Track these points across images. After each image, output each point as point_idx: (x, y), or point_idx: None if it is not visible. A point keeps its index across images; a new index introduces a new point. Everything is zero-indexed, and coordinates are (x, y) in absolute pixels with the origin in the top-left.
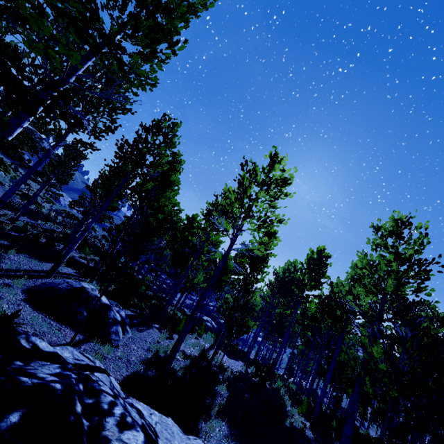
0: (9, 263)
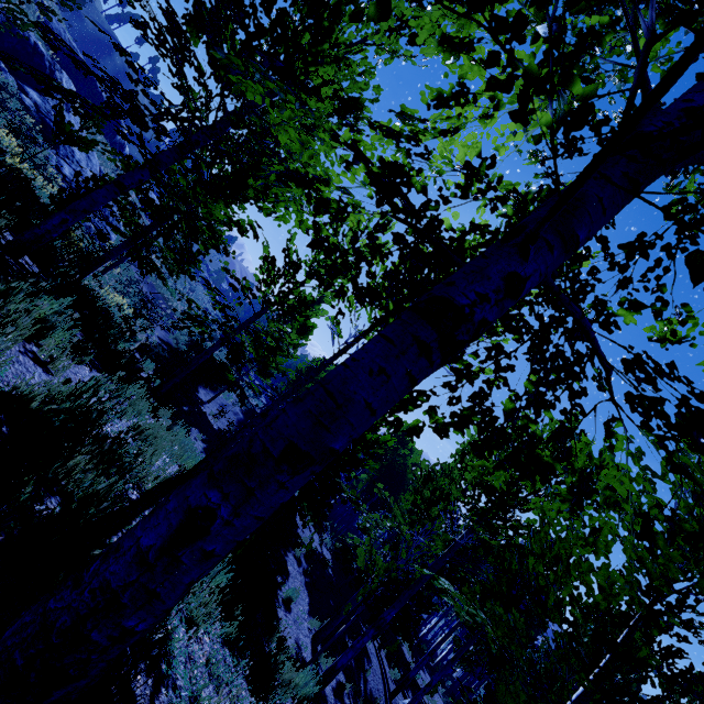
0: (380, 703)
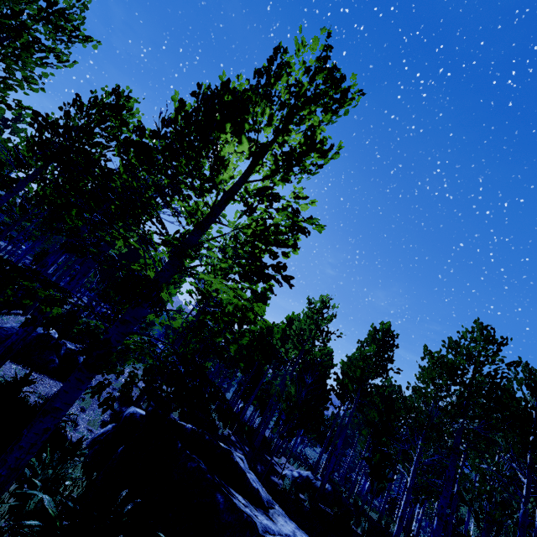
0: None
